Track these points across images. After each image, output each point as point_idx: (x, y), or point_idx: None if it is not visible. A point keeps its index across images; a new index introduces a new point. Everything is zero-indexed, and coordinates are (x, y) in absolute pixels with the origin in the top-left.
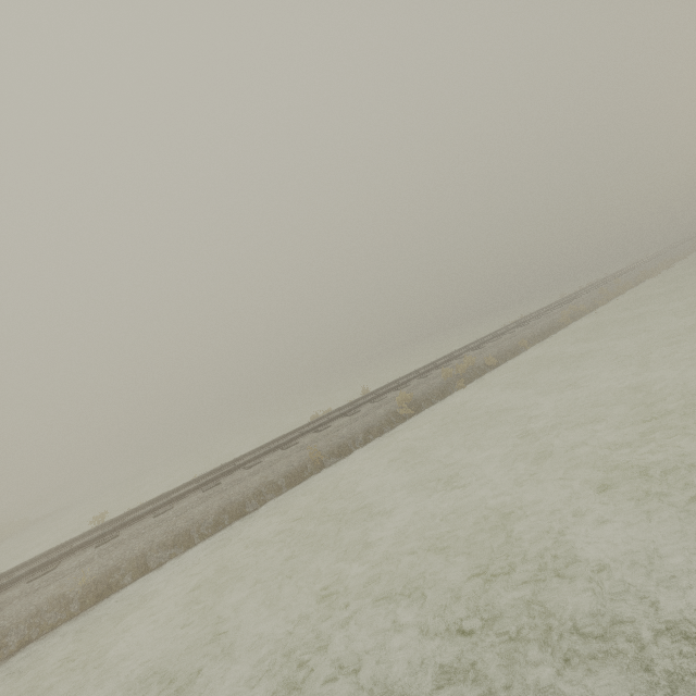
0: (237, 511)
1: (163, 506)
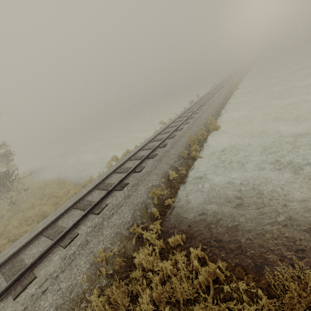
0: (223, 105)
1: (198, 109)
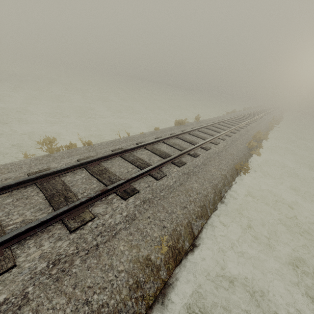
0: (219, 195)
1: (153, 168)
